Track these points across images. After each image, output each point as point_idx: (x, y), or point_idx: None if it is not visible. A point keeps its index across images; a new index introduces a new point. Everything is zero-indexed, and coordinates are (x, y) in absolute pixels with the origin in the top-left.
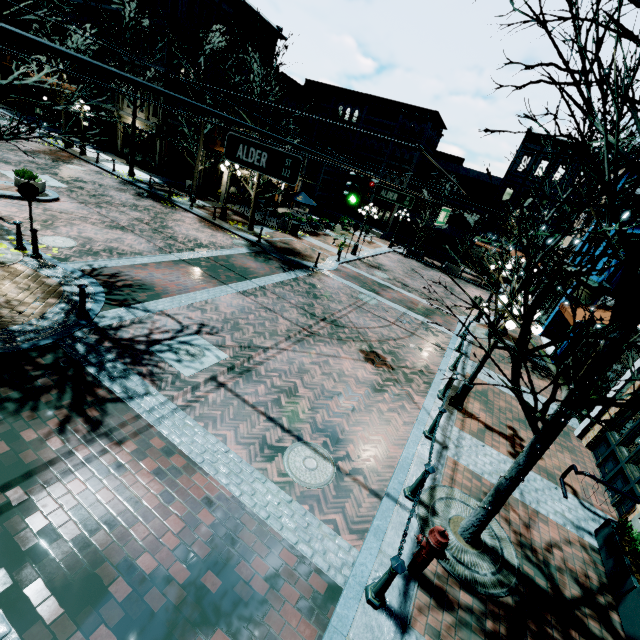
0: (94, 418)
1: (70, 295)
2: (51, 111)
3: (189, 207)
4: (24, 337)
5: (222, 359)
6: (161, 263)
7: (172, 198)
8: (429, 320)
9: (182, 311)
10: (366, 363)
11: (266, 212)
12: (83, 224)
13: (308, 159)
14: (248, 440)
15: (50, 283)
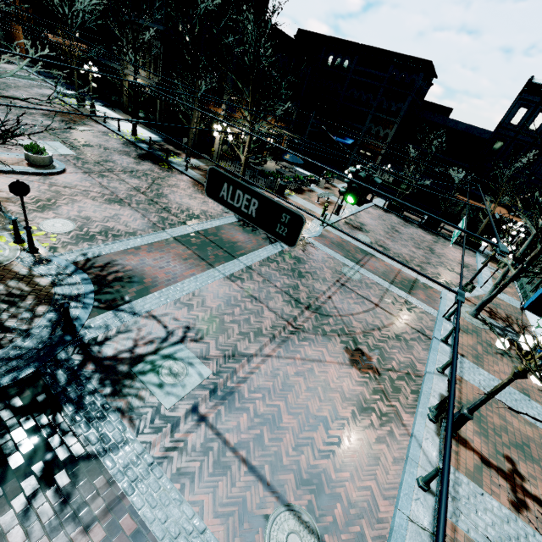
0: (63, 489)
1: (60, 299)
2: (68, 69)
3: (184, 169)
4: (5, 367)
5: (205, 378)
6: (153, 244)
7: (169, 159)
8: (412, 297)
9: (169, 310)
10: (351, 368)
11: (255, 171)
12: (84, 200)
13: (296, 113)
14: (227, 508)
15: (43, 284)
